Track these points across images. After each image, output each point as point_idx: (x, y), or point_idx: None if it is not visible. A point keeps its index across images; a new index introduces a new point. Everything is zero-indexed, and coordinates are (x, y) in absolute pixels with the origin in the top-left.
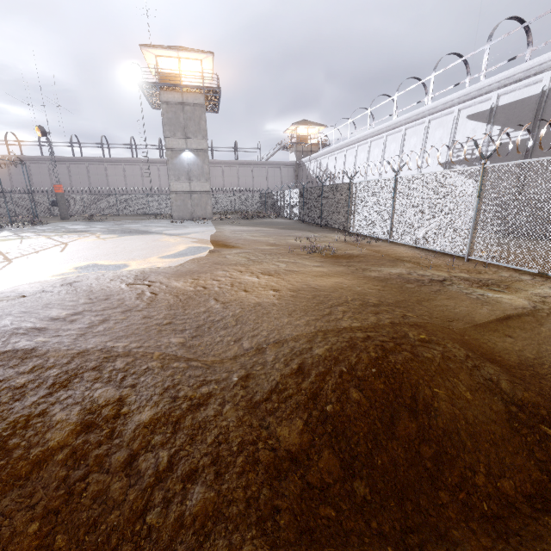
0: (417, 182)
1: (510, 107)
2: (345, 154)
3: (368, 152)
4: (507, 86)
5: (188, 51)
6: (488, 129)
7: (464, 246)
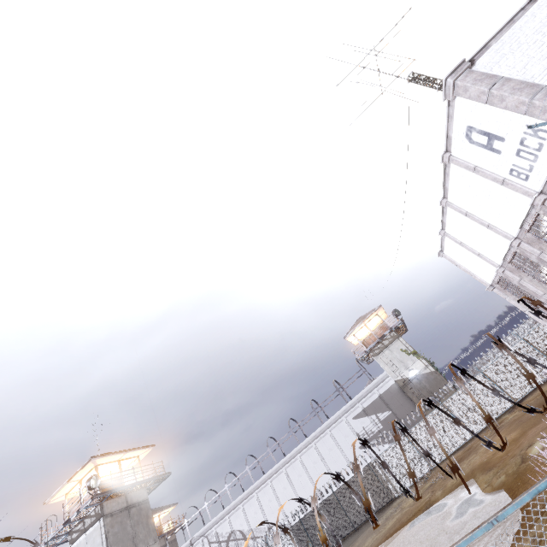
0: (419, 428)
1: (371, 406)
2: (257, 497)
3: (287, 479)
4: (362, 399)
5: (135, 449)
6: (370, 418)
7: (467, 433)
